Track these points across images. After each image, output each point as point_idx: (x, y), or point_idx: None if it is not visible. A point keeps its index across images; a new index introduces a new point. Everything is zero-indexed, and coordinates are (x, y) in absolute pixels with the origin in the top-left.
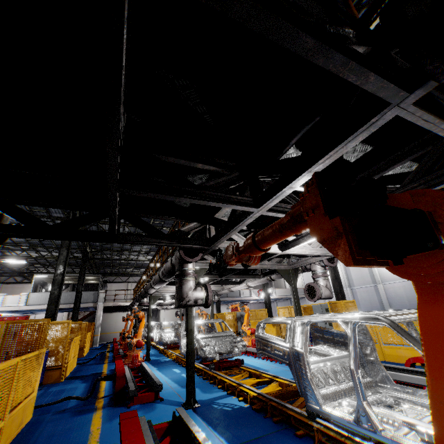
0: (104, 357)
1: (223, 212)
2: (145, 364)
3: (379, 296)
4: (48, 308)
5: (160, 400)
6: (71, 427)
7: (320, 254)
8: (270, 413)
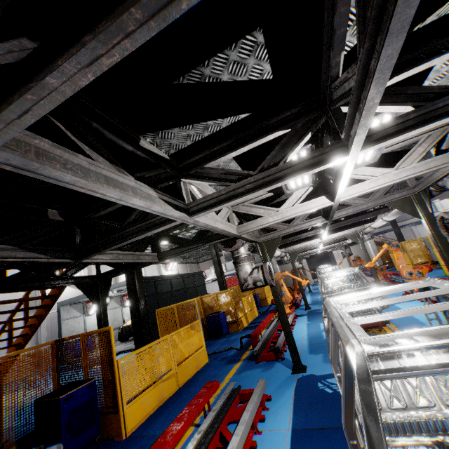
0: None
1: None
2: (289, 319)
3: None
4: (218, 281)
5: (281, 359)
6: (217, 374)
7: (420, 173)
8: None
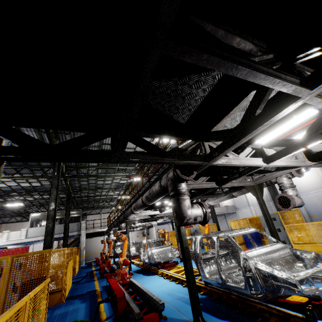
0: (92, 275)
1: (222, 124)
2: (134, 280)
3: None
4: (45, 239)
5: (164, 319)
6: None
7: (296, 165)
8: None
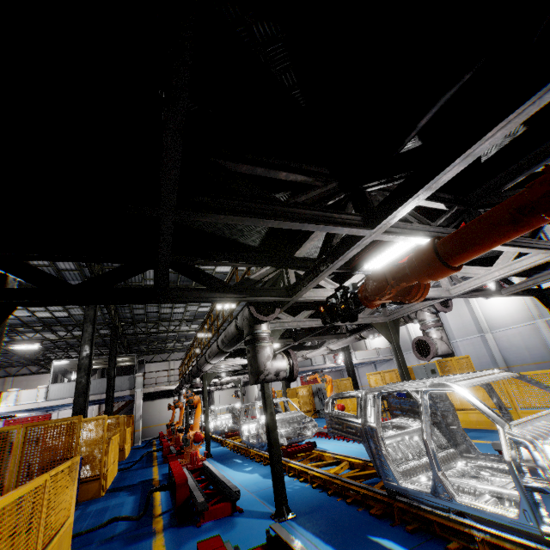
0: (151, 458)
1: (307, 248)
2: (208, 463)
3: (489, 348)
4: (76, 402)
5: (239, 512)
6: None
7: (433, 296)
8: (398, 519)
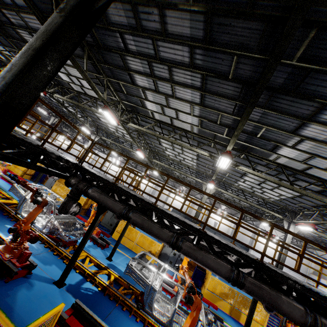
0: None
1: None
2: None
3: None
4: None
5: None
6: None
7: None
8: None
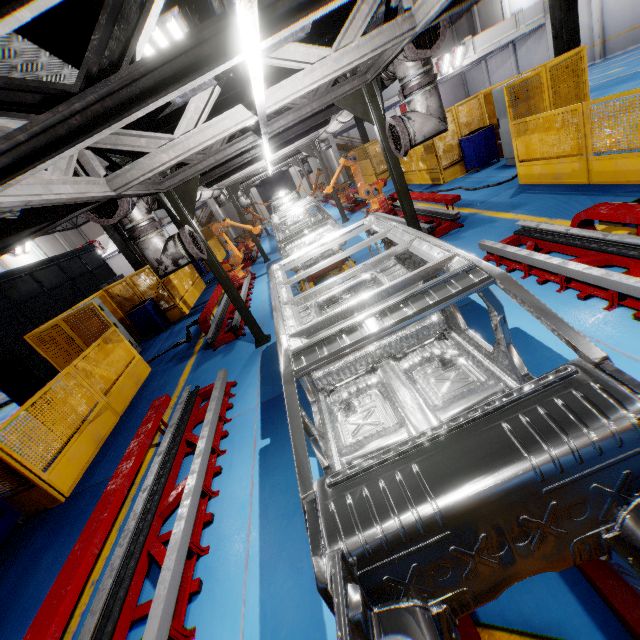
0: None
1: None
2: (245, 283)
3: None
4: (125, 256)
5: (242, 336)
6: (169, 381)
7: (365, 59)
8: None
